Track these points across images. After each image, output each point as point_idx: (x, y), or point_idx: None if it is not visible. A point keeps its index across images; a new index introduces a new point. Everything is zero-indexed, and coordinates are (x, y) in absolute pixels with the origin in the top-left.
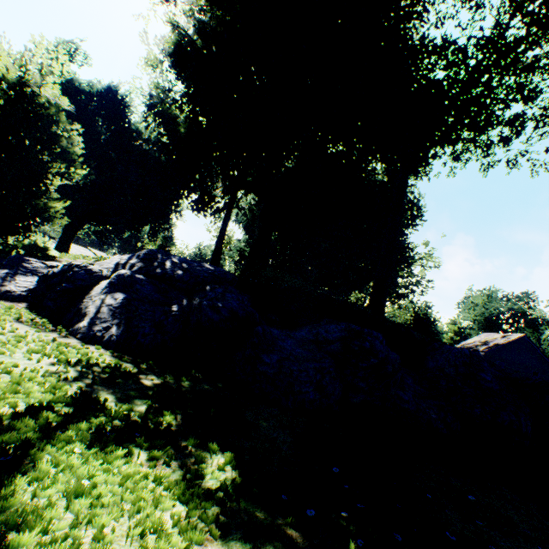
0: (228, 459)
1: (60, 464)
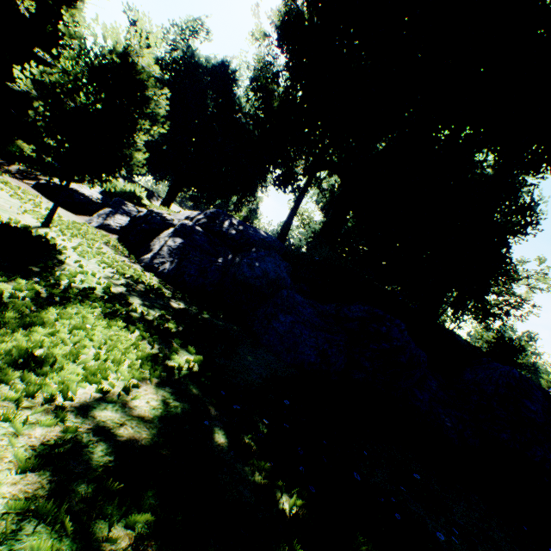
0: (197, 359)
1: (80, 314)
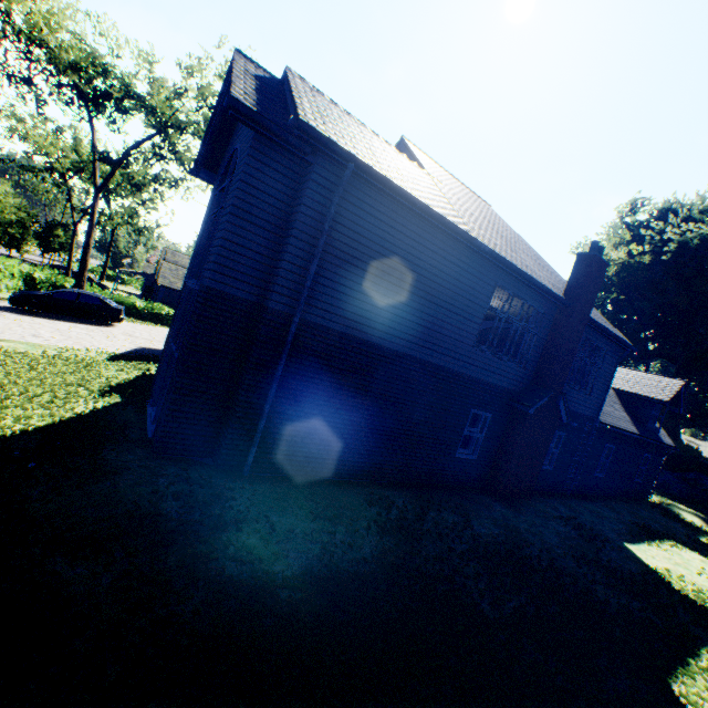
0: None
1: None
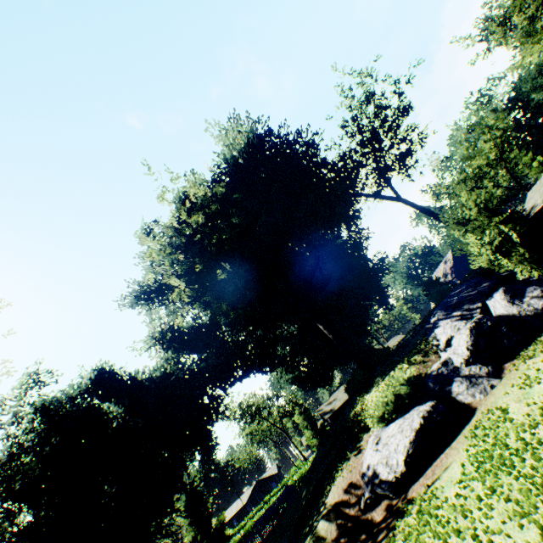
0: None
1: None
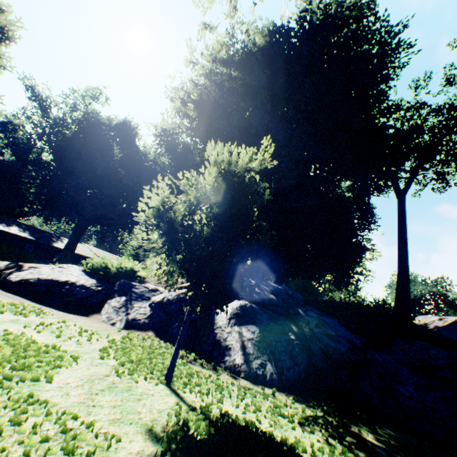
0: None
1: None
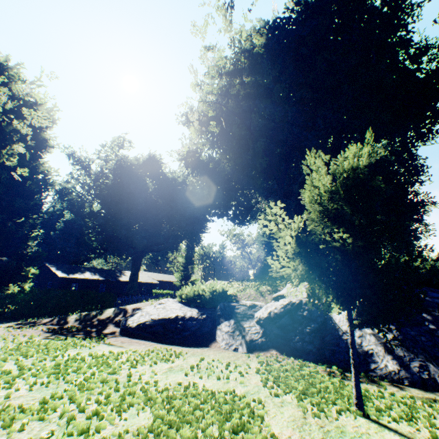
0: None
1: None
